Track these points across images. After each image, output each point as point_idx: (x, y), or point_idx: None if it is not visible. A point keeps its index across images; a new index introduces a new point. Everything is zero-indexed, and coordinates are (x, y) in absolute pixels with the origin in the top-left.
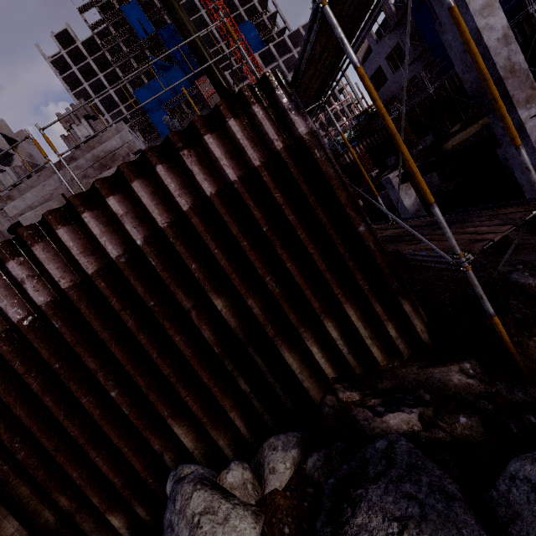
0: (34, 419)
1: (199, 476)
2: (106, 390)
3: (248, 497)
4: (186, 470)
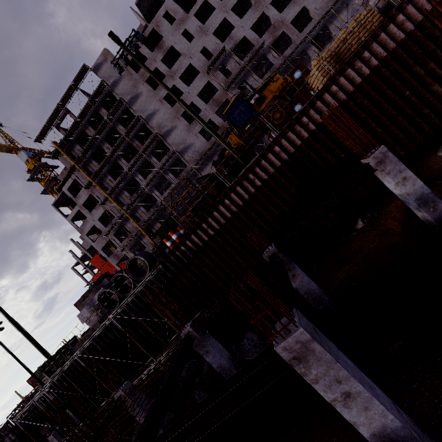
0: None
1: None
2: None
3: None
4: None
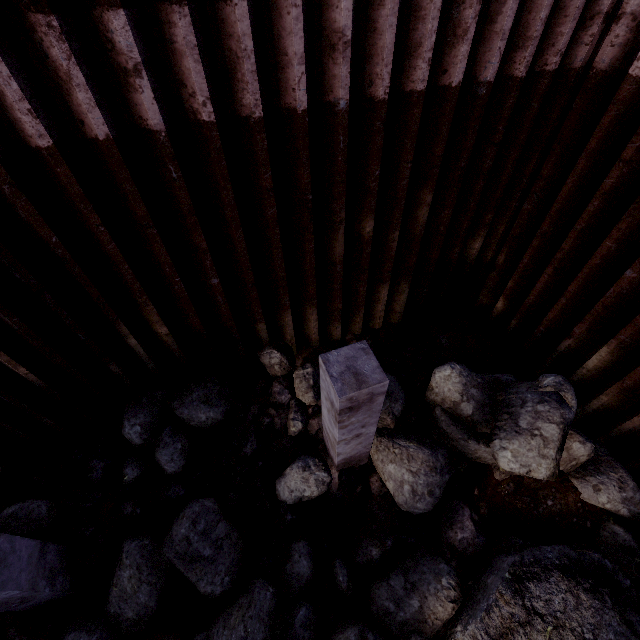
0: (567, 199)
1: (569, 420)
2: (631, 263)
3: (563, 464)
4: (568, 396)
